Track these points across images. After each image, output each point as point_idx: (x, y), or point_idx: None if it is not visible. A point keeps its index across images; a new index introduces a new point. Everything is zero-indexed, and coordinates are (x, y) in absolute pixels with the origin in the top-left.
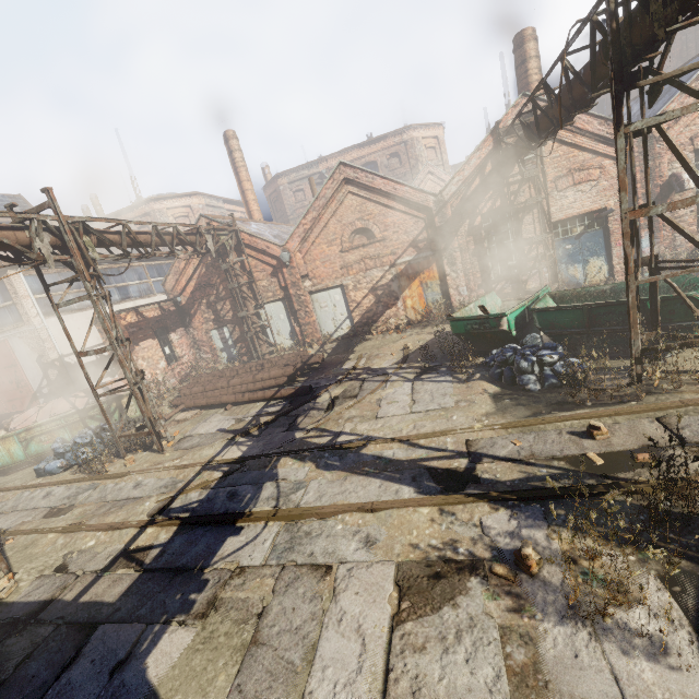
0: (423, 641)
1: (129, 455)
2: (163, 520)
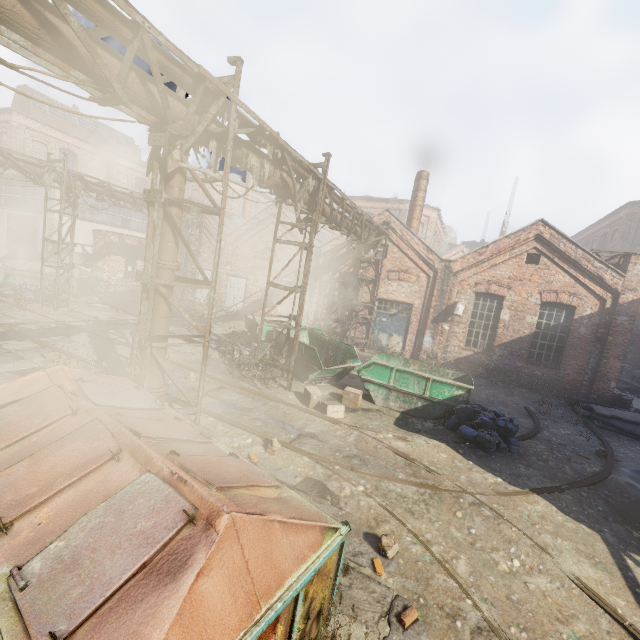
0: (3, 376)
1: (40, 304)
2: (6, 326)
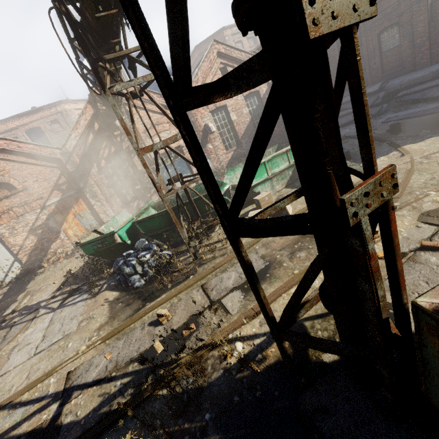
0: None
1: None
2: None
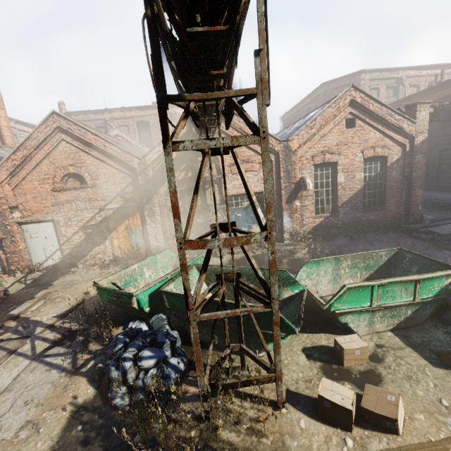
0: None
1: None
2: None
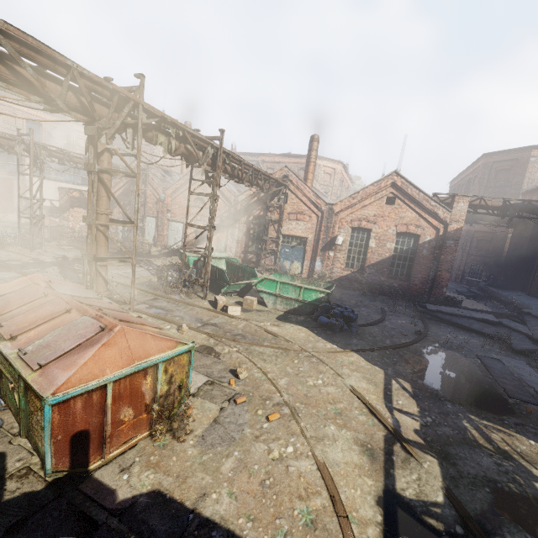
0: None
1: (19, 247)
2: None
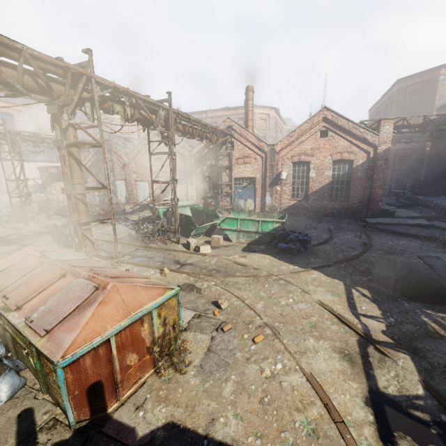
0: None
1: (15, 222)
2: None
